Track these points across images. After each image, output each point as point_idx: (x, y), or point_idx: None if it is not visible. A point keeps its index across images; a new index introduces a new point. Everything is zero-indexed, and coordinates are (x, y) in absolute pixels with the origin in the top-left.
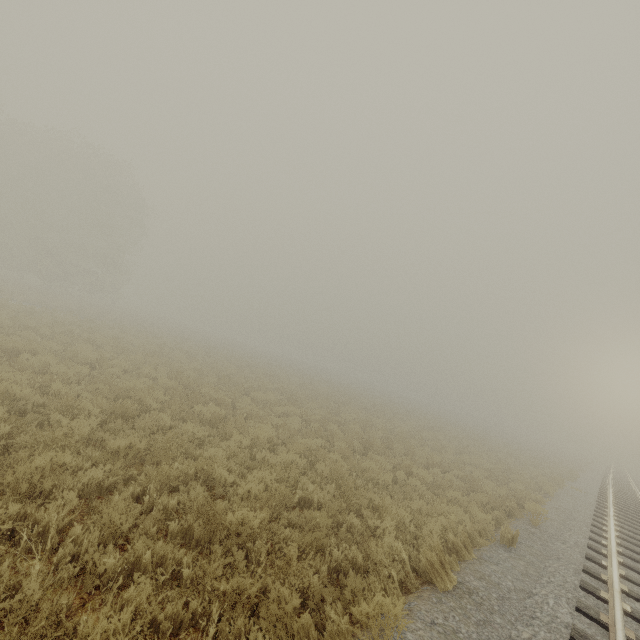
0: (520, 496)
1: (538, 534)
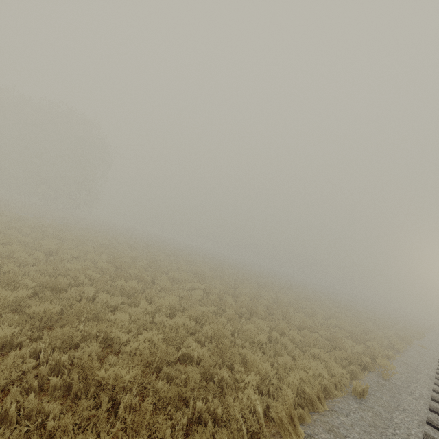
0: (374, 353)
1: (387, 386)
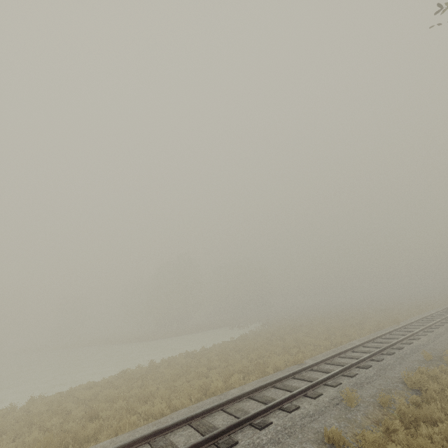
0: None
1: None
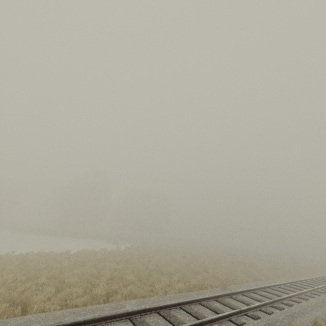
0: None
1: None
